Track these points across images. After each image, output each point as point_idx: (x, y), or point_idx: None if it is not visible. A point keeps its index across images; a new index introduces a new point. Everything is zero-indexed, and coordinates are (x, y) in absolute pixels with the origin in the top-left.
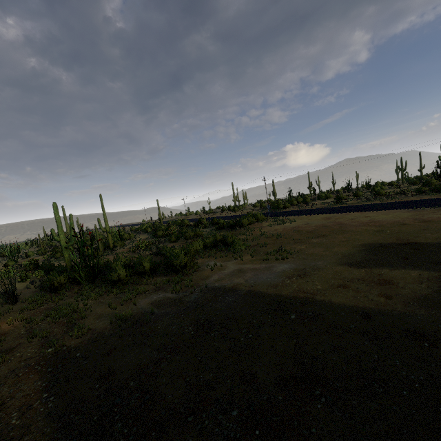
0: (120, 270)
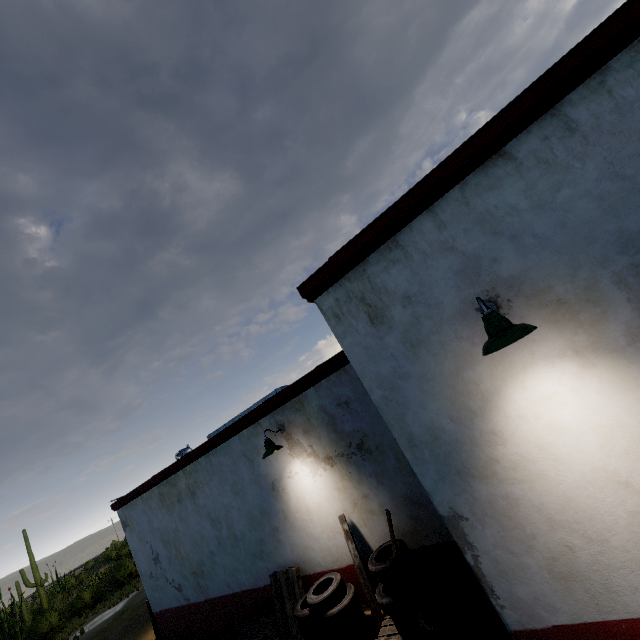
0: (51, 616)
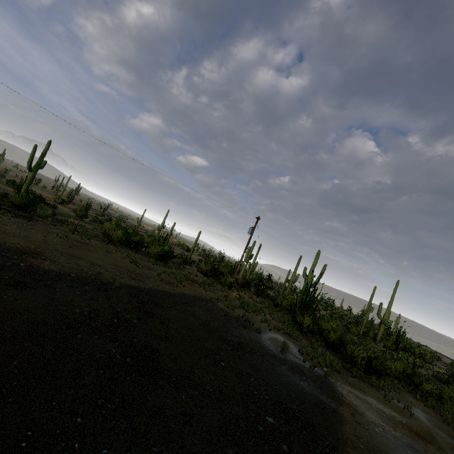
0: (306, 316)
